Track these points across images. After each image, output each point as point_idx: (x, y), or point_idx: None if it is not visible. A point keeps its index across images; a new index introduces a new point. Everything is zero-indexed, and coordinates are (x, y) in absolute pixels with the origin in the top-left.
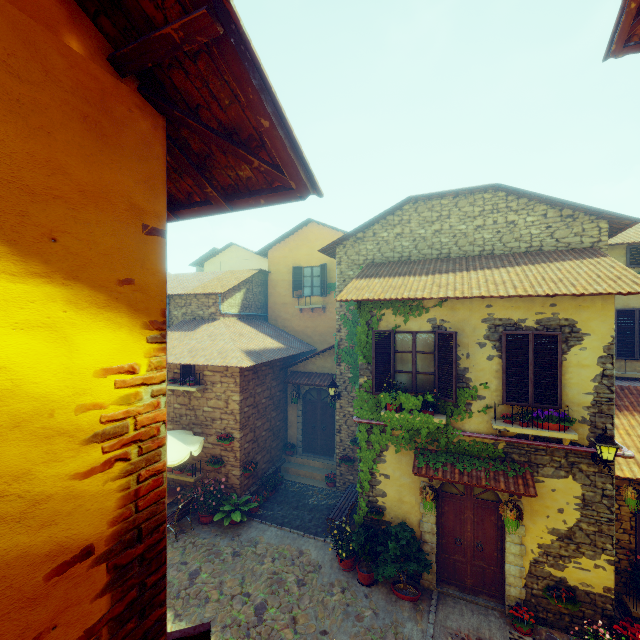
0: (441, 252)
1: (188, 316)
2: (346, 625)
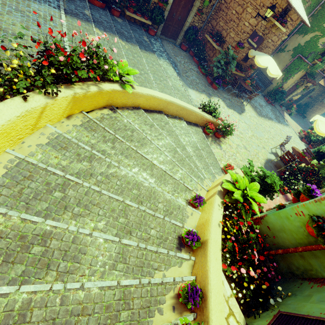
0: None
1: None
2: (275, 113)
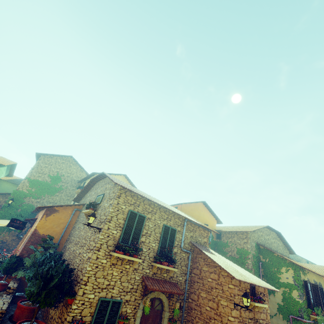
0: (269, 246)
1: (193, 239)
2: None
